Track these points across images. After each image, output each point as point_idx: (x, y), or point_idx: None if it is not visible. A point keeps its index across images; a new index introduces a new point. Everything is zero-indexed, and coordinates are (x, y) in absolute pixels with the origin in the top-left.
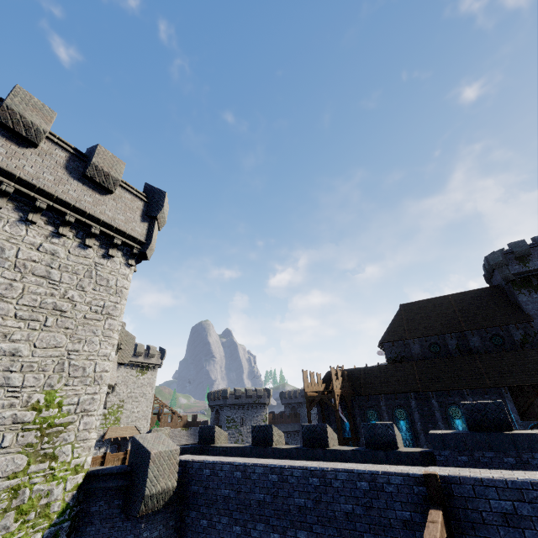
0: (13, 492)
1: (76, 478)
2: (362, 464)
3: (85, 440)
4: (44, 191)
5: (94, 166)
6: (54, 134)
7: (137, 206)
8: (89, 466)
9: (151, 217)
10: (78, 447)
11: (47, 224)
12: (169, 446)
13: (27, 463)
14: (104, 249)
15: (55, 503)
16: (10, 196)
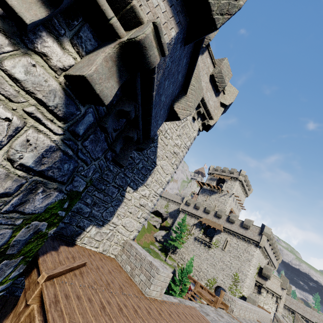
0: (230, 287)
1: (240, 294)
2: (260, 310)
3: (242, 287)
4: (236, 232)
5: (244, 224)
6: (238, 219)
7: (257, 231)
8: (243, 294)
9: (261, 234)
10: (241, 288)
11: (237, 238)
12: (254, 298)
13: (232, 284)
14: (249, 244)
15: (236, 296)
16: (232, 234)
